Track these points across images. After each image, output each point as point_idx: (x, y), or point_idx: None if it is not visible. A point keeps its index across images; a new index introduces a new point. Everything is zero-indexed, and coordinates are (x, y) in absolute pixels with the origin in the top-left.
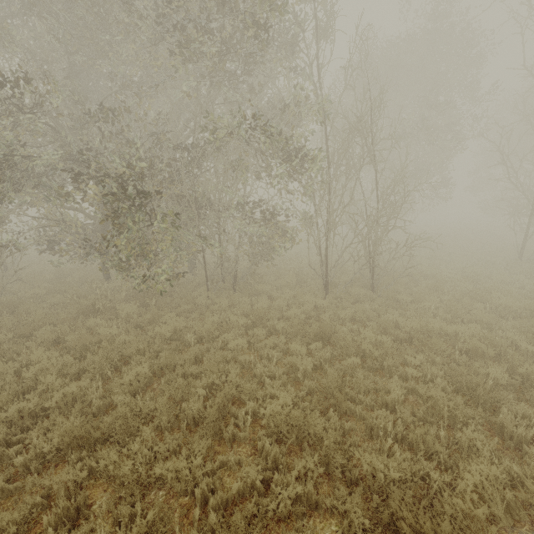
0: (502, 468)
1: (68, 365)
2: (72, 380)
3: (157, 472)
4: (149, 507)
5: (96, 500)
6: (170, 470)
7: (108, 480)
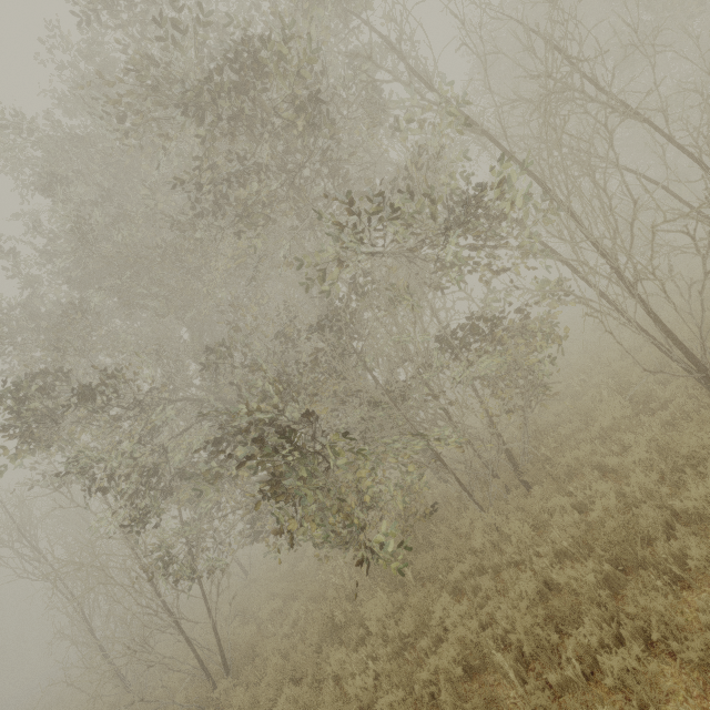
0: None
1: None
2: None
3: None
4: None
5: None
6: None
7: None
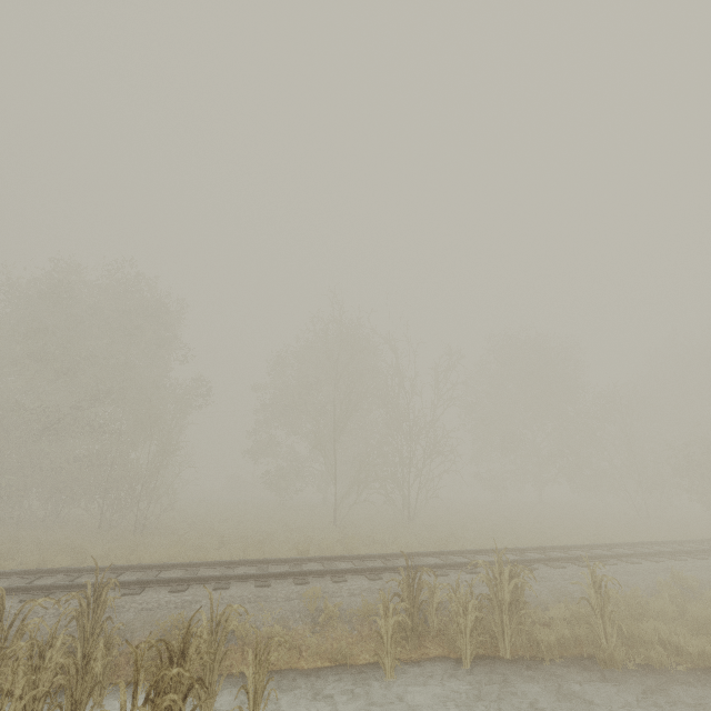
0: None
1: None
2: None
3: None
4: None
5: None
6: None
7: None
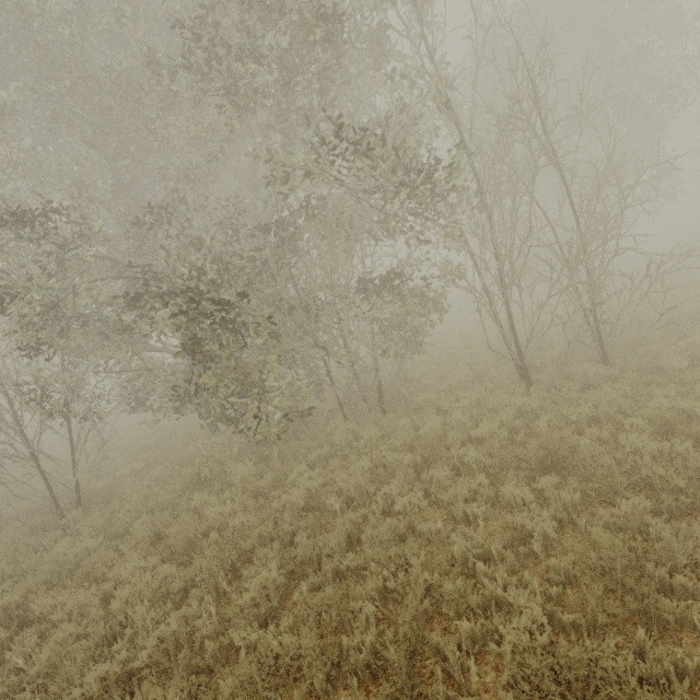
0: None
1: (168, 579)
2: (176, 602)
3: None
4: None
5: None
6: None
7: None
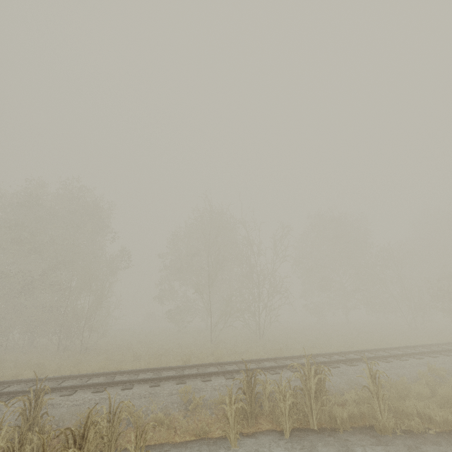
0: None
1: None
2: None
3: None
4: None
5: None
6: None
7: None
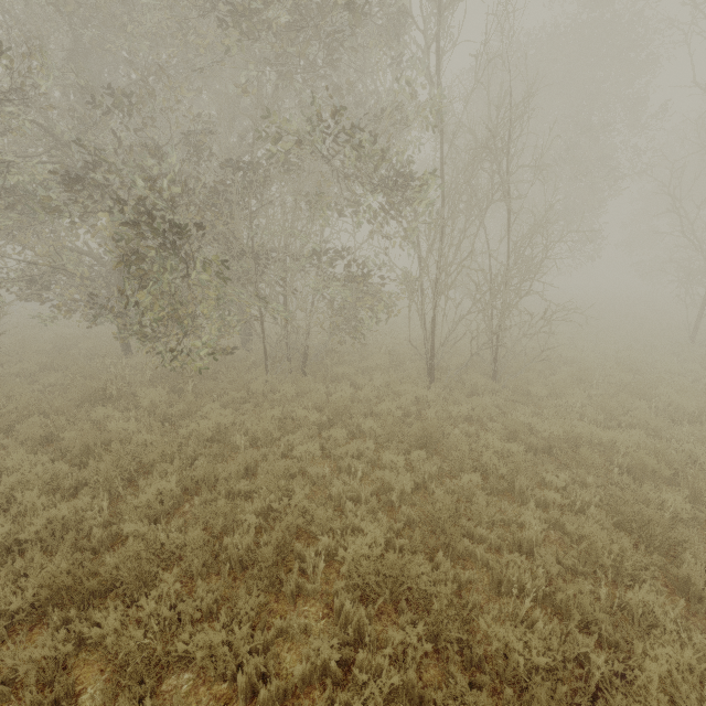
0: (701, 653)
1: (61, 475)
2: (65, 497)
3: (179, 649)
4: (168, 699)
5: (87, 685)
6: (200, 645)
7: (105, 659)
